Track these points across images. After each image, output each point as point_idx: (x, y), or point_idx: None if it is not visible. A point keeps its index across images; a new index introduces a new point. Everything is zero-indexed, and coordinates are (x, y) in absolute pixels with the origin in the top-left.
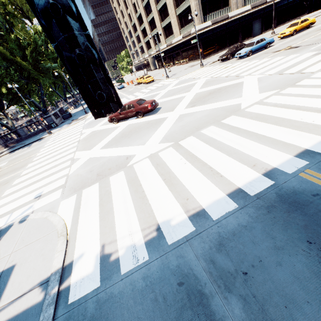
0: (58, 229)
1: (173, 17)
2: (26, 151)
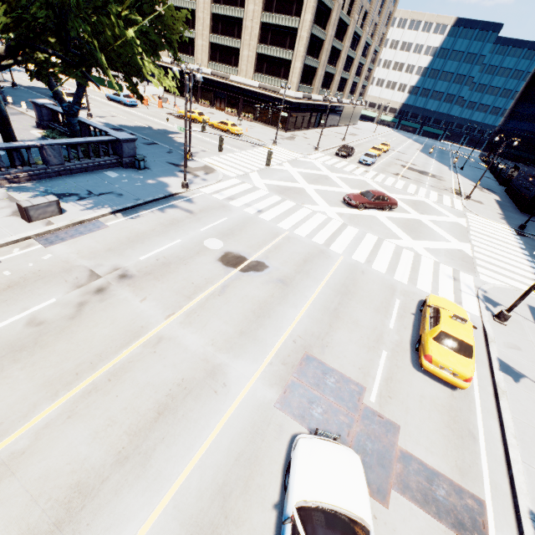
0: (513, 289)
1: (249, 49)
2: (219, 221)
